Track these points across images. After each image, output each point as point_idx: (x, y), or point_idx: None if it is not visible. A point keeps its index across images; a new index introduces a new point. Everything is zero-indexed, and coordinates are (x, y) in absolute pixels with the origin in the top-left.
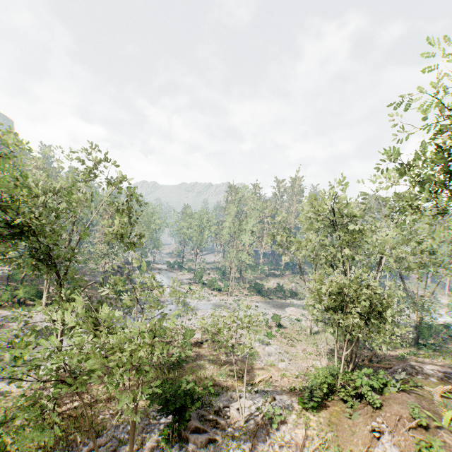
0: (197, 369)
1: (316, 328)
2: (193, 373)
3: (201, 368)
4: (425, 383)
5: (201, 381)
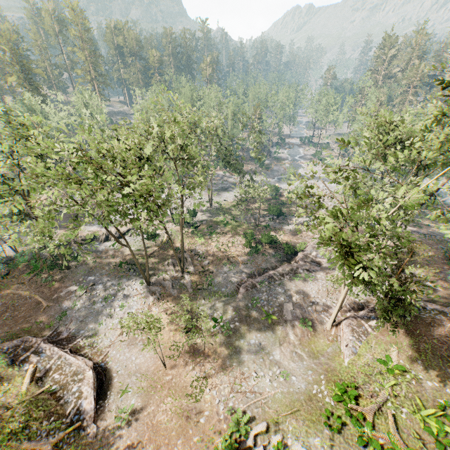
0: (290, 207)
1: None
2: (288, 208)
3: (292, 207)
4: None
5: (290, 211)
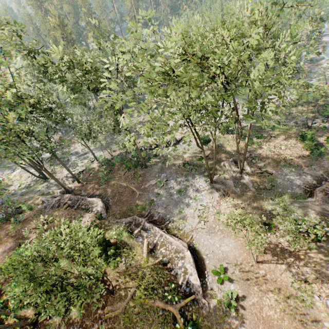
0: None
1: None
2: None
3: None
4: None
5: None
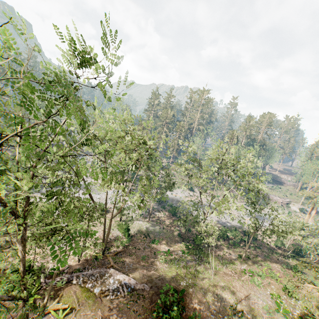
0: None
1: (133, 217)
2: None
3: None
4: (68, 295)
5: None
